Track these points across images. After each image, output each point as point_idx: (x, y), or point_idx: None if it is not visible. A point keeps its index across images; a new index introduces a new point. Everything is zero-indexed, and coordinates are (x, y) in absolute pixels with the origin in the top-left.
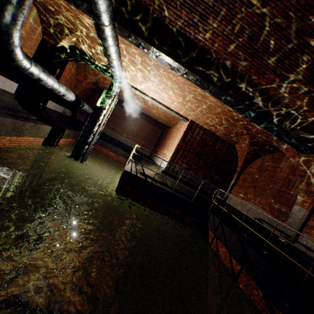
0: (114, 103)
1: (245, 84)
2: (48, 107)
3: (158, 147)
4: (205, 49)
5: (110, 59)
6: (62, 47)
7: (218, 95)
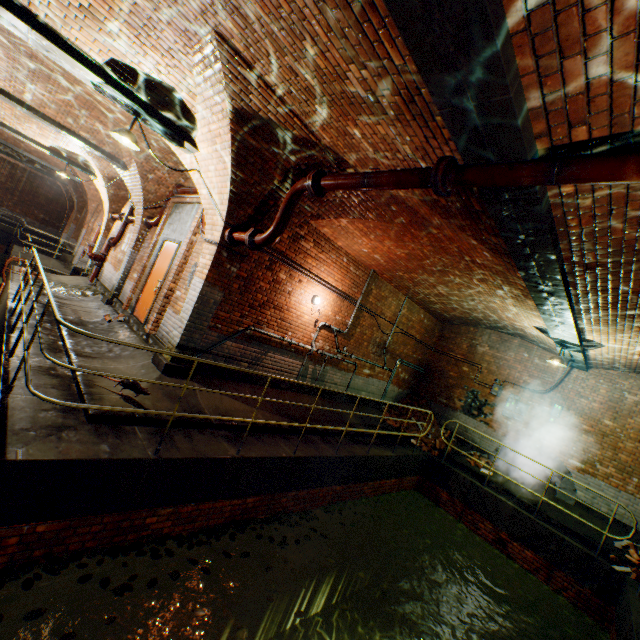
0: None
1: None
2: None
3: None
4: None
5: None
6: None
7: None
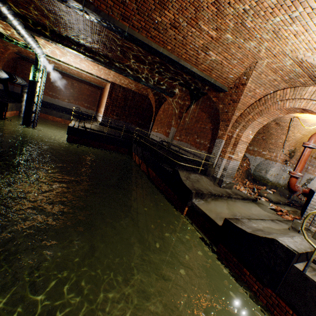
0: (45, 75)
1: (119, 63)
2: None
3: (99, 107)
4: (89, 46)
5: (29, 45)
6: None
7: (110, 69)
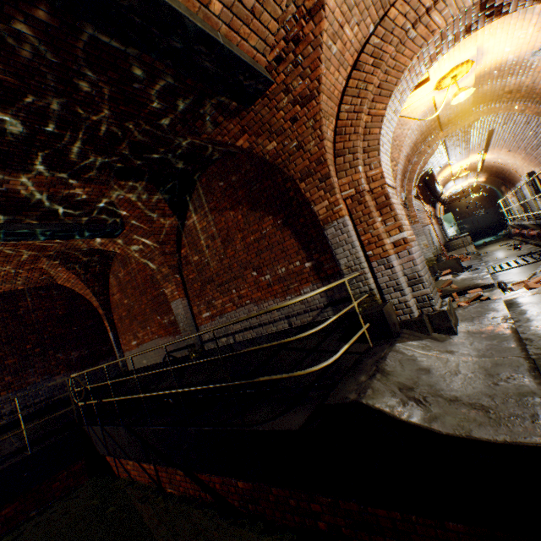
0: None
1: None
2: None
3: None
4: None
5: None
6: None
7: None
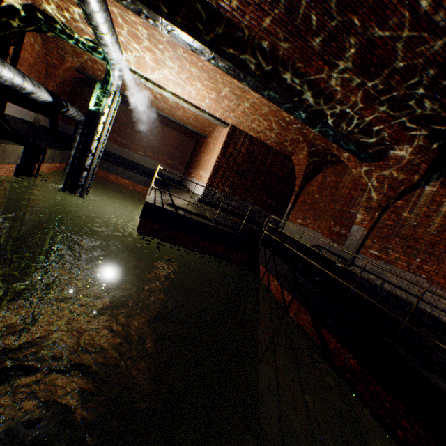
0: (116, 103)
1: (291, 74)
2: (9, 114)
3: (192, 168)
4: (235, 23)
5: (98, 32)
6: (10, 8)
7: (260, 90)
